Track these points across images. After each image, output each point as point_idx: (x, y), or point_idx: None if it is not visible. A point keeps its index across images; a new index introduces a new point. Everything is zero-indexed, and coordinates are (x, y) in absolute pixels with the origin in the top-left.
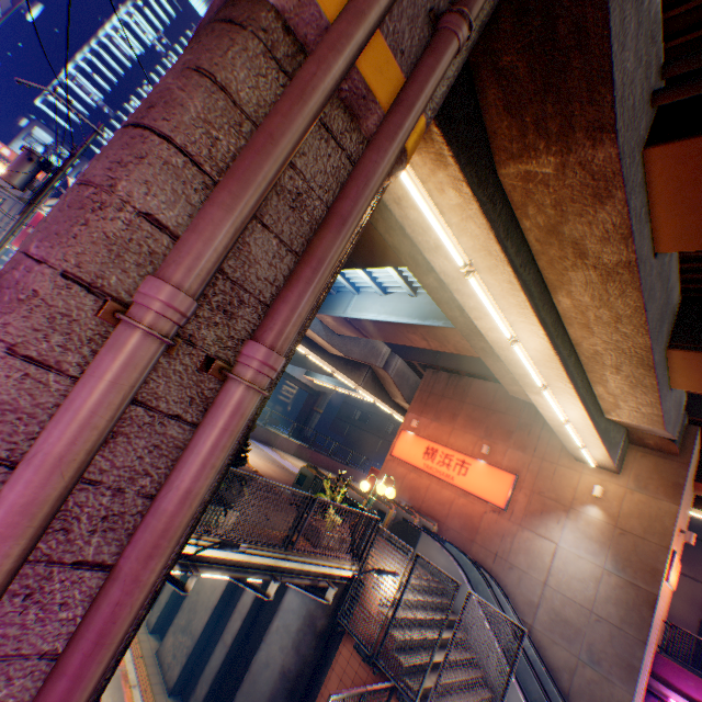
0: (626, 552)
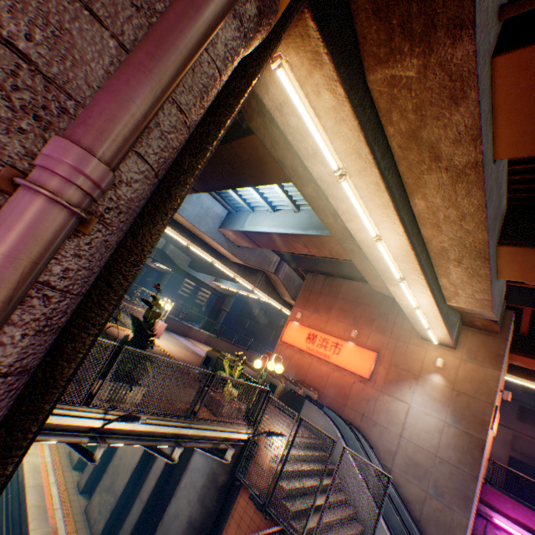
0: (462, 408)
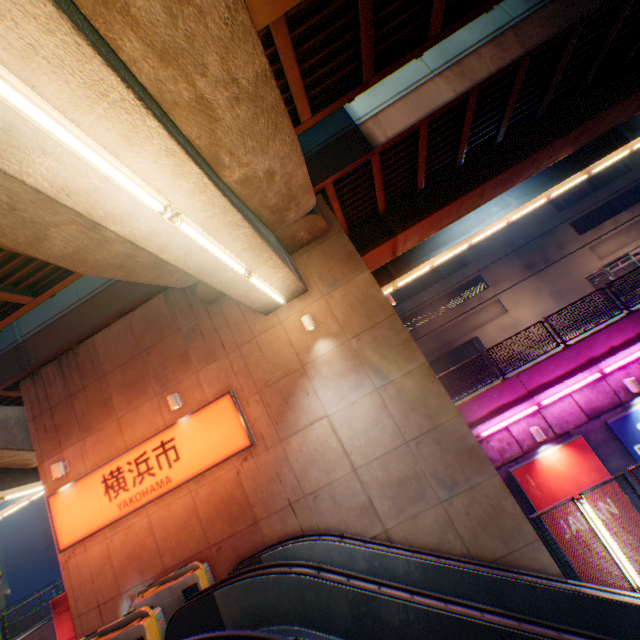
0: (377, 352)
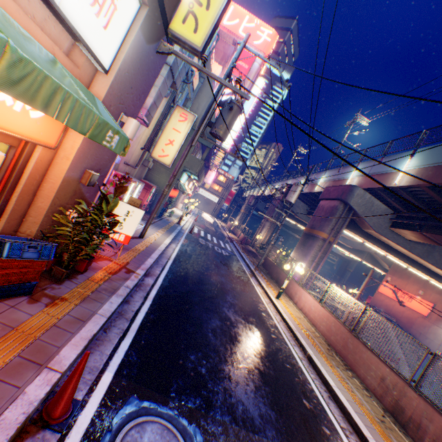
0: None
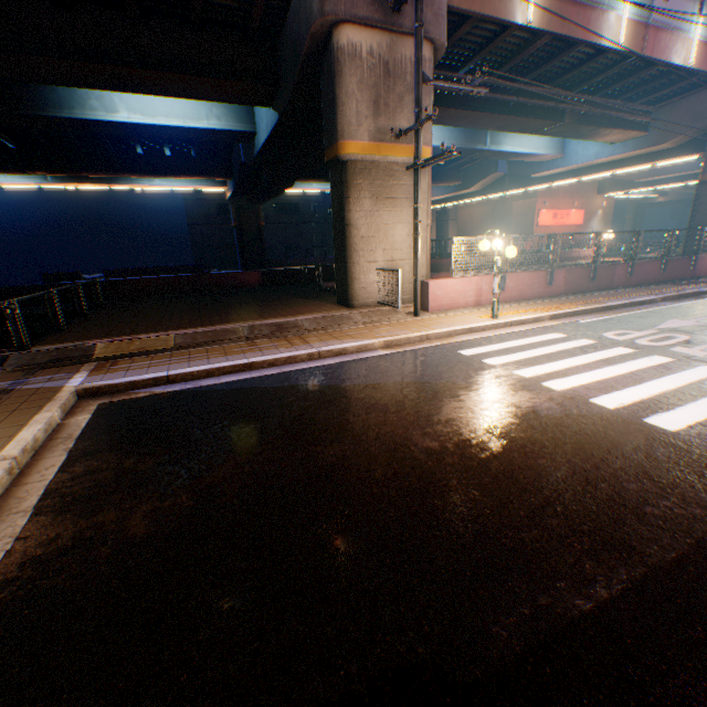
0: (605, 220)
